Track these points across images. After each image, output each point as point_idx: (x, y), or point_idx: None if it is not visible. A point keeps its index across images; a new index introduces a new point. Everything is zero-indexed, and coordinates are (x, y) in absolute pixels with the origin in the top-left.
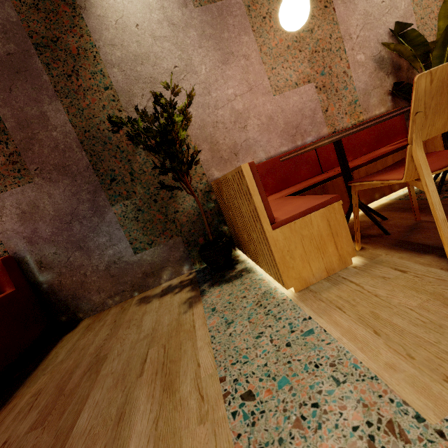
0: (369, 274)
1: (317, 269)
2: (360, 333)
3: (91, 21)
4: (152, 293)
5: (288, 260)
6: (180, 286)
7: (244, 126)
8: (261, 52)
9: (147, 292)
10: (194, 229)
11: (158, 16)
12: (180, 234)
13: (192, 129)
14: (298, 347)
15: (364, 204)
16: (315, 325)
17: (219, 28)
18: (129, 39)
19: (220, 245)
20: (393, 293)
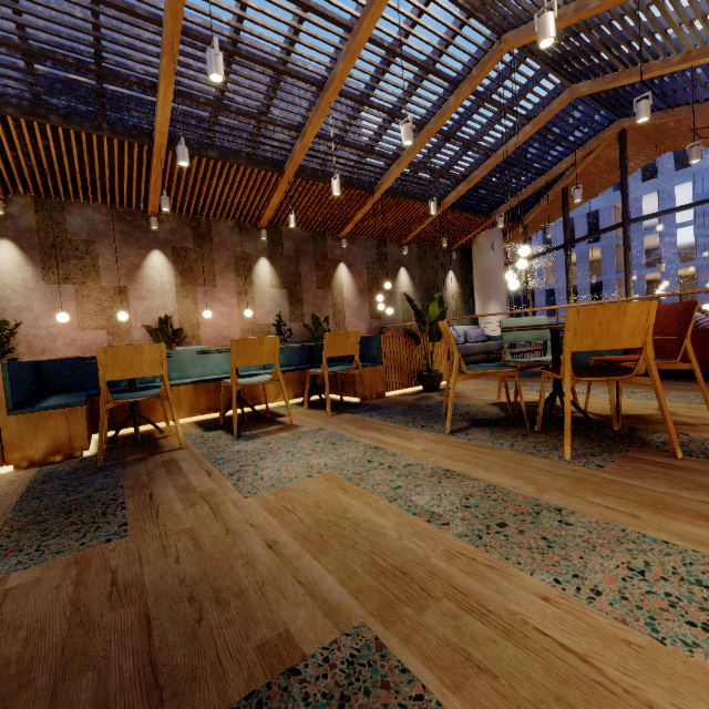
0: None
1: None
2: None
3: None
4: None
5: None
6: None
7: (55, 340)
8: (78, 310)
9: None
10: None
11: (20, 283)
12: None
13: (20, 335)
14: None
15: None
16: None
17: (56, 295)
18: None
19: None
20: None
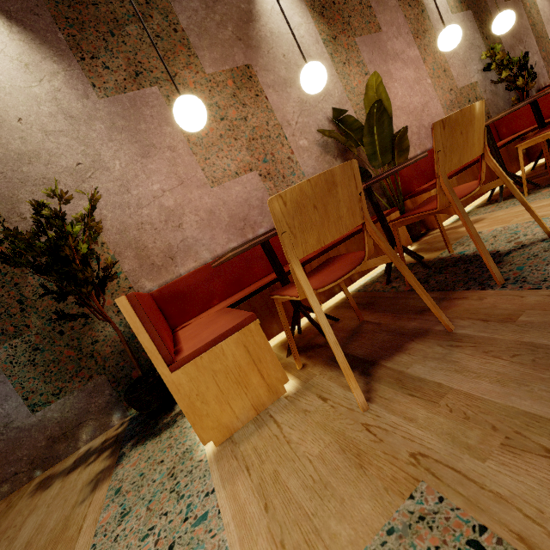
0: (295, 406)
1: (241, 408)
2: (251, 511)
3: None
4: (60, 468)
5: (199, 406)
6: (100, 450)
7: (179, 224)
8: (189, 142)
9: (55, 466)
10: (124, 361)
11: (50, 108)
12: (104, 372)
13: (108, 234)
14: (180, 549)
15: (309, 308)
16: (213, 503)
17: (133, 119)
18: (8, 135)
19: (150, 382)
20: (304, 436)
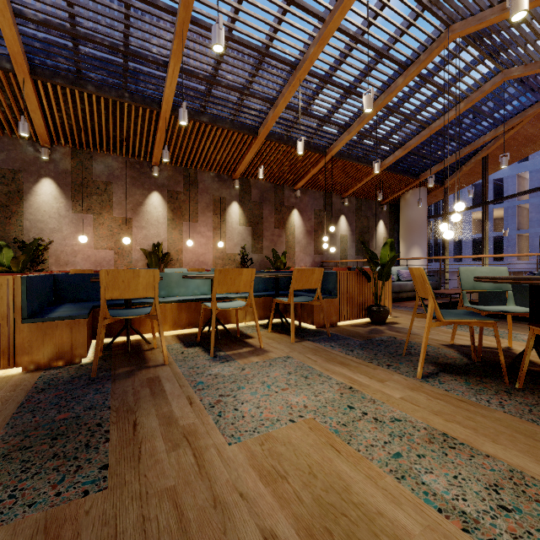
0: None
1: None
2: None
3: (26, 204)
4: None
5: None
6: None
7: (76, 256)
8: (94, 234)
9: None
10: None
11: (55, 211)
12: None
13: (51, 250)
14: None
15: None
16: None
17: (79, 221)
18: (39, 214)
19: None
20: None
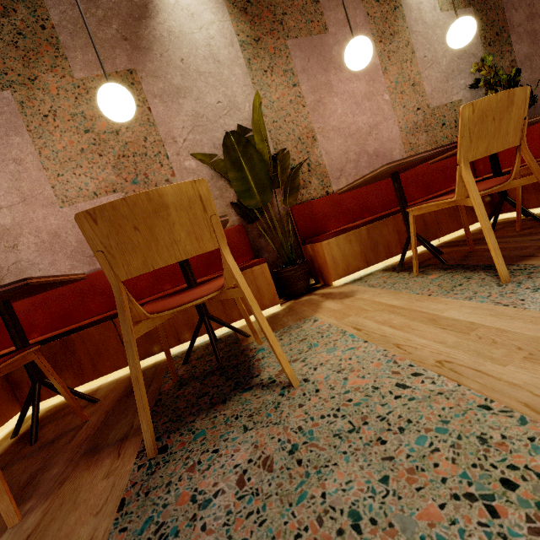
0: None
1: None
2: None
3: None
4: None
5: None
6: None
7: (14, 245)
8: (41, 155)
9: None
10: None
11: None
12: None
13: None
14: None
15: (53, 385)
16: None
17: None
18: None
19: None
20: None
